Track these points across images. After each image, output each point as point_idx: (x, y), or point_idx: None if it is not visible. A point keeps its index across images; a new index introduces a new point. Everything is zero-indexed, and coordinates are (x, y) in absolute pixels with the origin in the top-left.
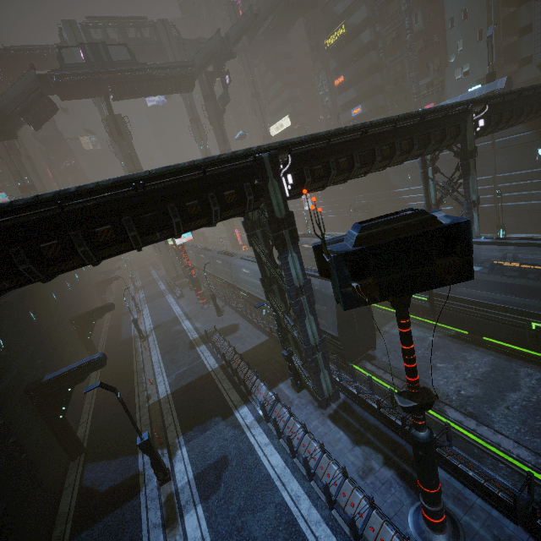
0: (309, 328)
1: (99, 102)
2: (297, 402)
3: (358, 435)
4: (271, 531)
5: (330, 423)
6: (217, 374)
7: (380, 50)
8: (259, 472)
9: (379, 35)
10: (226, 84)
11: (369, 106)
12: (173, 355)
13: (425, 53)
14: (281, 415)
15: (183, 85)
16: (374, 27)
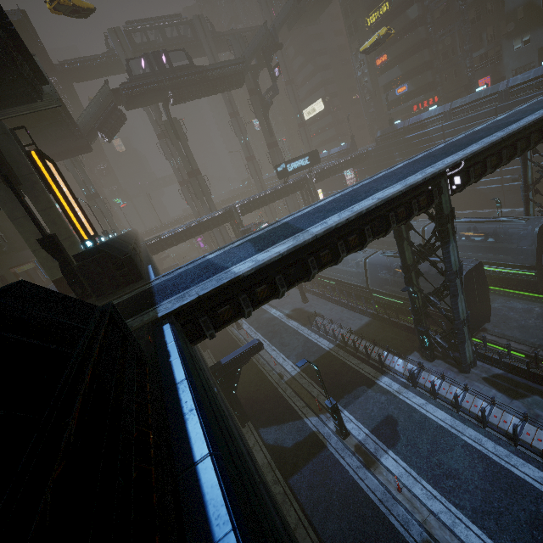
0: (460, 305)
1: (147, 106)
2: (434, 370)
3: (511, 392)
4: (468, 464)
5: (477, 384)
6: (337, 352)
7: (427, 24)
8: (431, 424)
9: (428, 9)
10: (275, 76)
11: (416, 84)
12: (280, 339)
13: (478, 23)
14: (431, 380)
15: (235, 83)
16: (421, 1)
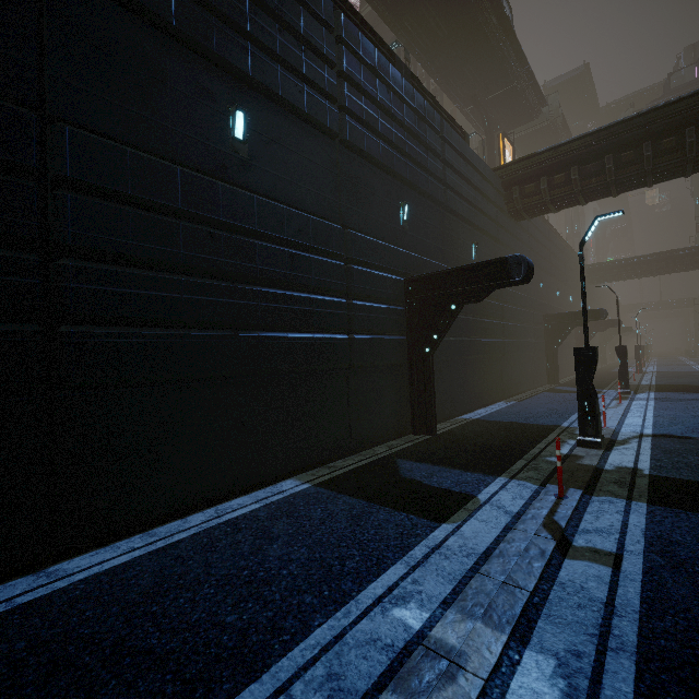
0: None
1: None
2: None
3: None
4: None
5: None
6: None
7: None
8: None
9: None
10: None
11: None
12: (673, 378)
13: None
14: None
15: None
16: None
